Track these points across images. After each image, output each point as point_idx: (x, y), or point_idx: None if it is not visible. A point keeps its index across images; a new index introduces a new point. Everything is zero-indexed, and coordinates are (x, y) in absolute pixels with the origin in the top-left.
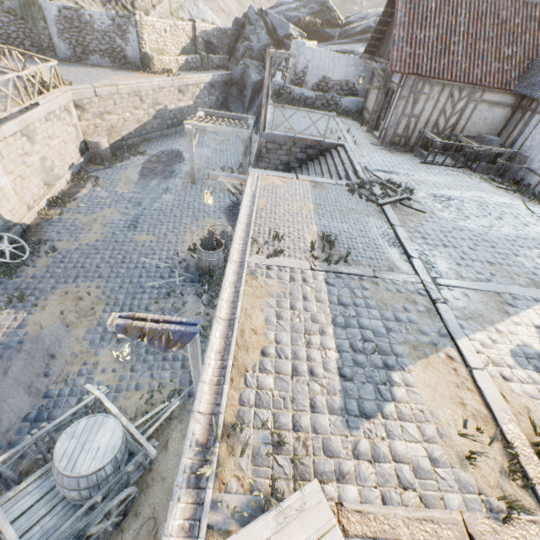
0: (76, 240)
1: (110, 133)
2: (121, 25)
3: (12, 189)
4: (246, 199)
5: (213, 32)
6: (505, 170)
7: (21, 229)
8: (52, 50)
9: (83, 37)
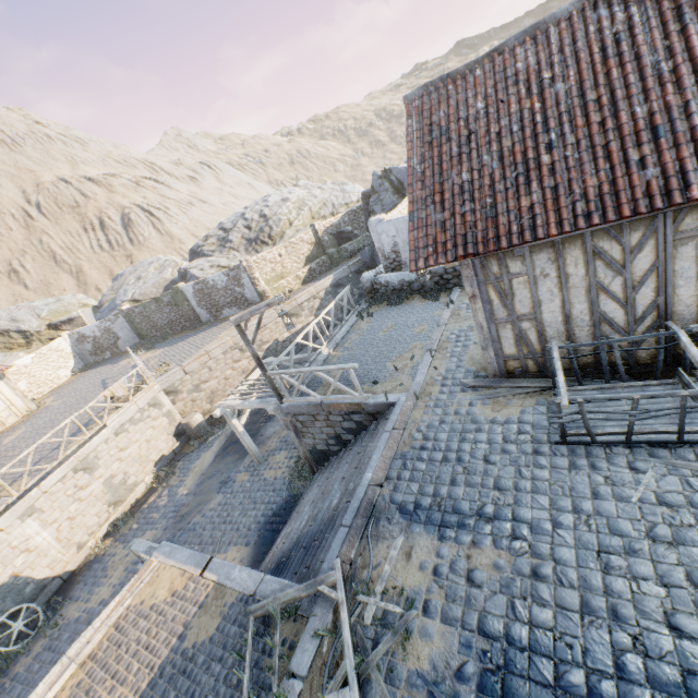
0: (88, 599)
1: (212, 399)
2: (235, 276)
3: (54, 539)
4: (51, 678)
5: (342, 220)
6: None
7: (61, 580)
8: (197, 318)
9: (214, 299)
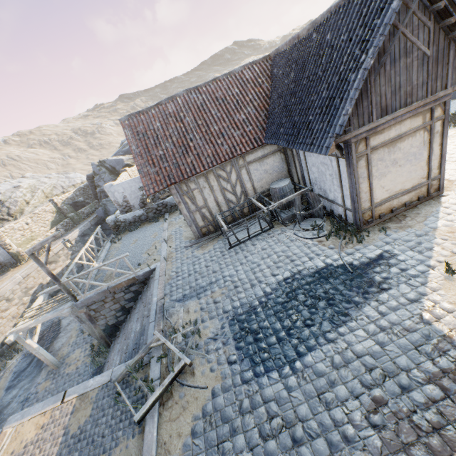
0: None
1: None
2: None
3: None
4: None
5: (75, 194)
6: (310, 209)
7: None
8: None
9: None
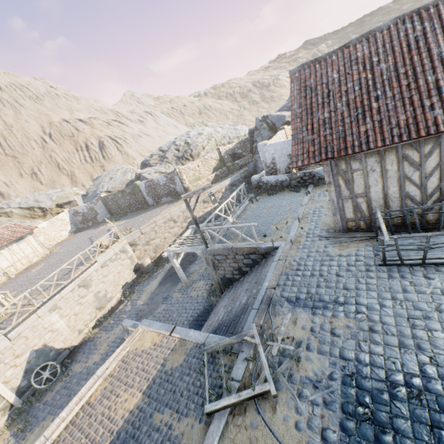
0: (86, 361)
1: (156, 250)
2: (171, 177)
3: (66, 325)
4: (88, 385)
5: (236, 146)
6: None
7: (69, 350)
8: (146, 203)
9: (157, 191)
